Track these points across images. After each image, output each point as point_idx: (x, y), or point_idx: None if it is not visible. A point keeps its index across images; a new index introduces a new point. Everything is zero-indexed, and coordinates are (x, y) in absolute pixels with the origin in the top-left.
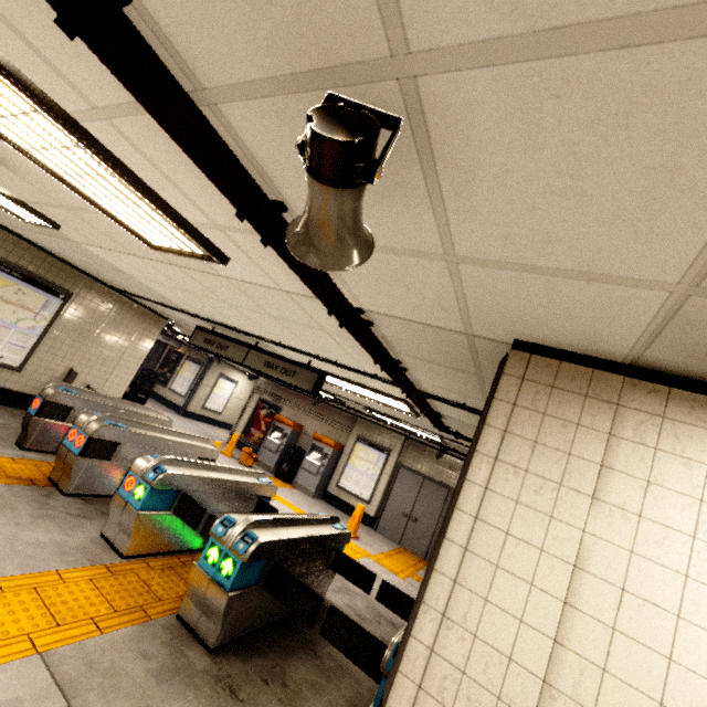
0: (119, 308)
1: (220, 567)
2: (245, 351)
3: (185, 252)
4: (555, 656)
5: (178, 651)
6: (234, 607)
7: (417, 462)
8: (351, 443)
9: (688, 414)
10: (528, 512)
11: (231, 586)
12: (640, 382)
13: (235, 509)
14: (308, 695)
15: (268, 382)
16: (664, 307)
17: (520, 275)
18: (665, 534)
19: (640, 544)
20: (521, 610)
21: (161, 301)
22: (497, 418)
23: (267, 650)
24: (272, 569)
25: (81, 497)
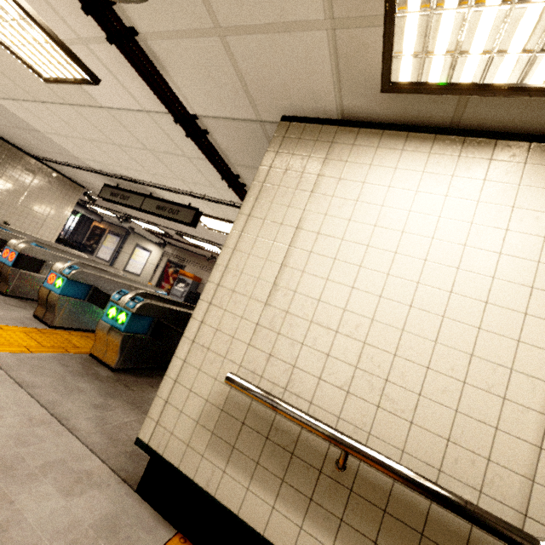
0: (41, 175)
1: (117, 319)
2: (142, 199)
3: (68, 79)
4: (280, 272)
5: (89, 367)
6: (129, 344)
7: None
8: None
9: (366, 141)
10: (277, 207)
11: (125, 328)
12: (345, 128)
13: None
14: None
15: (174, 248)
16: (330, 47)
17: (258, 38)
18: (343, 202)
19: (330, 210)
20: (267, 255)
21: (73, 161)
22: (267, 161)
23: (156, 377)
24: (156, 324)
25: (17, 299)
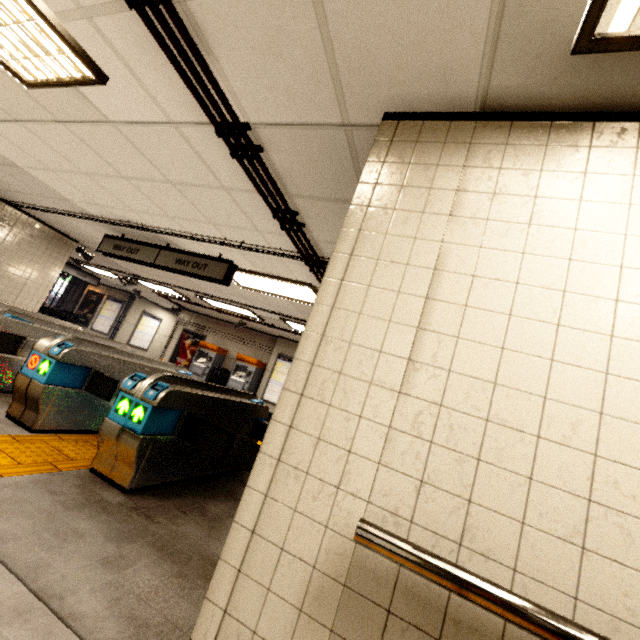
0: (20, 226)
1: (131, 415)
2: (156, 252)
3: (60, 79)
4: (418, 339)
5: (90, 491)
6: (148, 451)
7: None
8: (273, 361)
9: (526, 138)
10: (396, 239)
11: (143, 429)
12: (488, 123)
13: None
14: (227, 521)
15: (192, 314)
16: None
17: None
18: (507, 227)
19: (487, 240)
20: (390, 313)
21: (63, 206)
22: (370, 175)
23: (187, 494)
24: (186, 419)
25: None
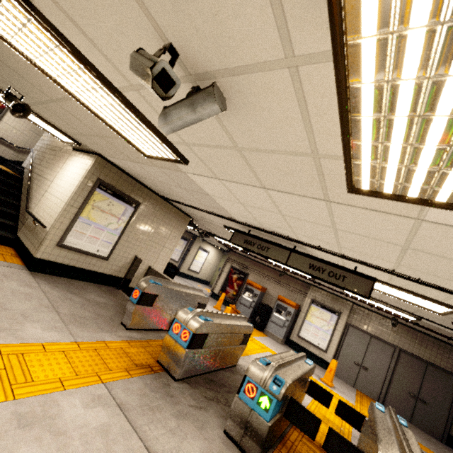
0: (165, 211)
1: None
2: (287, 253)
3: (430, 200)
4: None
5: None
6: None
7: (363, 323)
8: (307, 304)
9: None
10: None
11: None
12: None
13: (300, 393)
14: None
15: (237, 255)
16: None
17: None
18: None
19: None
20: None
21: (213, 210)
22: None
23: None
24: None
25: (184, 380)
